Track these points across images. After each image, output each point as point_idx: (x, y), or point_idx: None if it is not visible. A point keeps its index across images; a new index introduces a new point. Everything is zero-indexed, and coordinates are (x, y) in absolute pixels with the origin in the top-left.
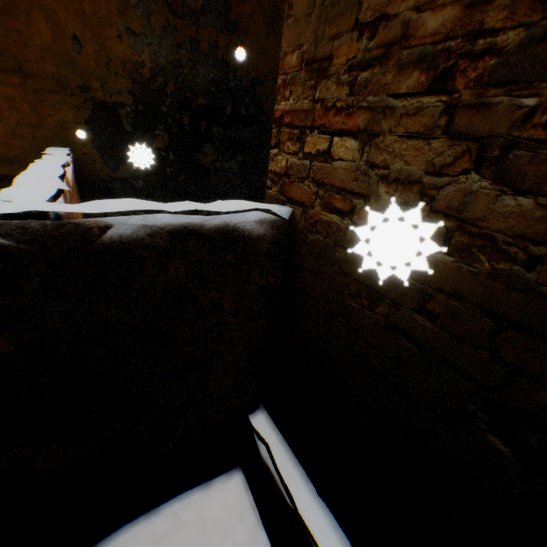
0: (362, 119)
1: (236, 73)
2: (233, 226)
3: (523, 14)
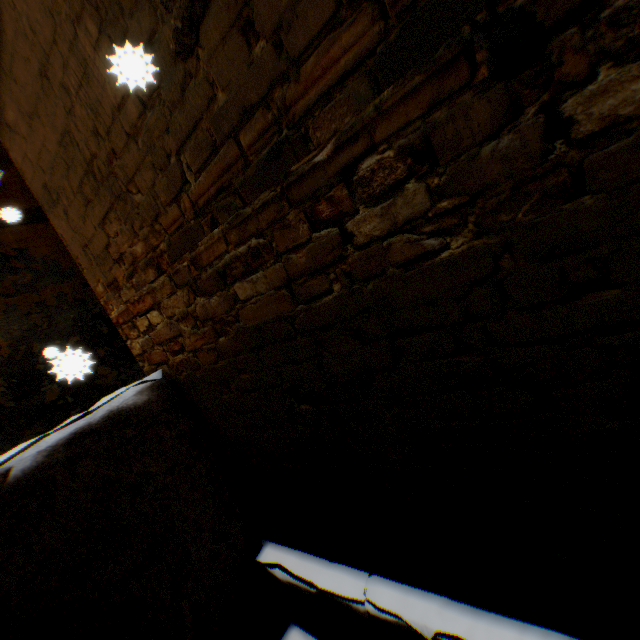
0: (150, 299)
1: (95, 300)
2: (118, 408)
3: (159, 237)
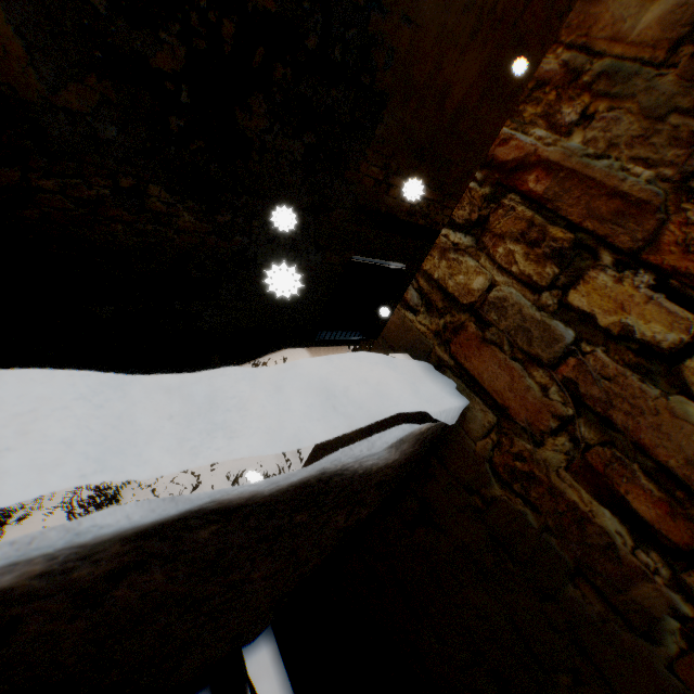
0: None
1: None
2: (337, 468)
3: None
